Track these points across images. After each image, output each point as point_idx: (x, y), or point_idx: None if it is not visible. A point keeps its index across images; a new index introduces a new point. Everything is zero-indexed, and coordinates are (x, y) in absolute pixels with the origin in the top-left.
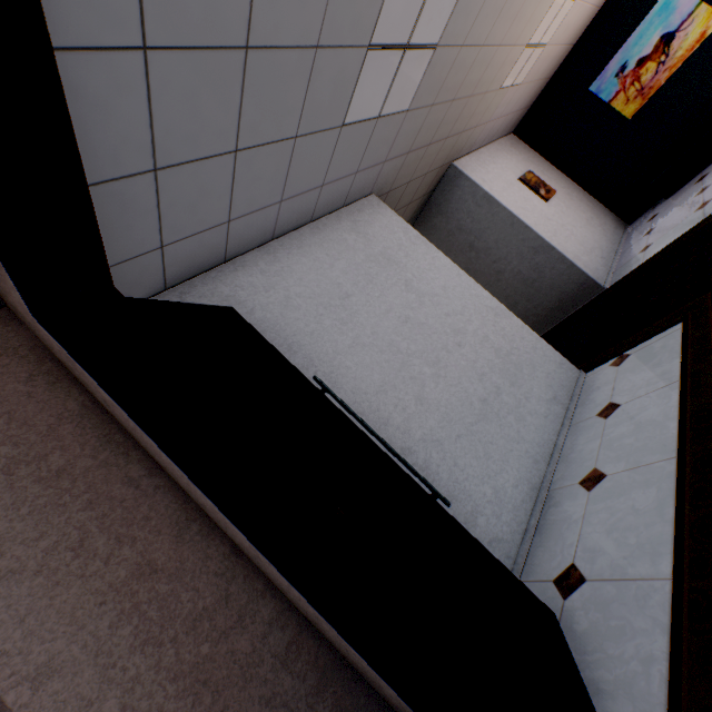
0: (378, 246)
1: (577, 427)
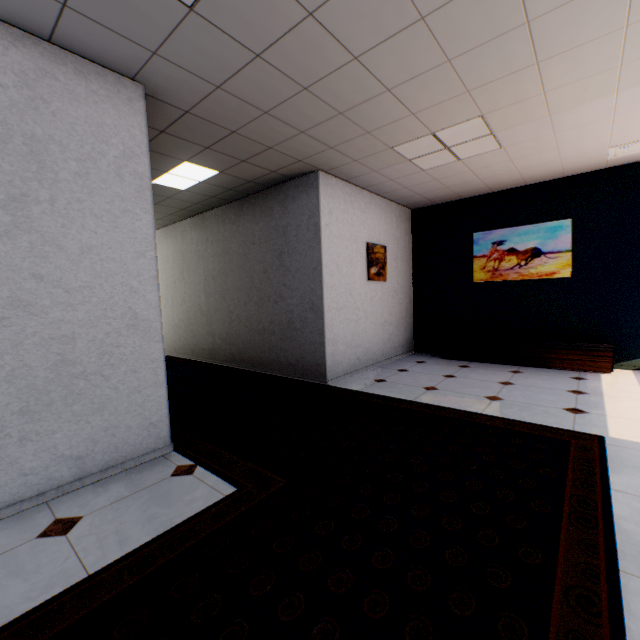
0: (43, 127)
1: (36, 514)
